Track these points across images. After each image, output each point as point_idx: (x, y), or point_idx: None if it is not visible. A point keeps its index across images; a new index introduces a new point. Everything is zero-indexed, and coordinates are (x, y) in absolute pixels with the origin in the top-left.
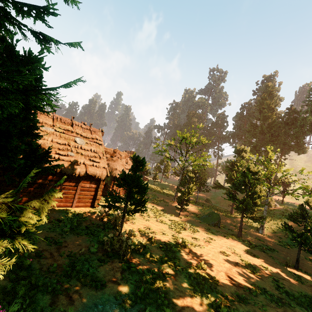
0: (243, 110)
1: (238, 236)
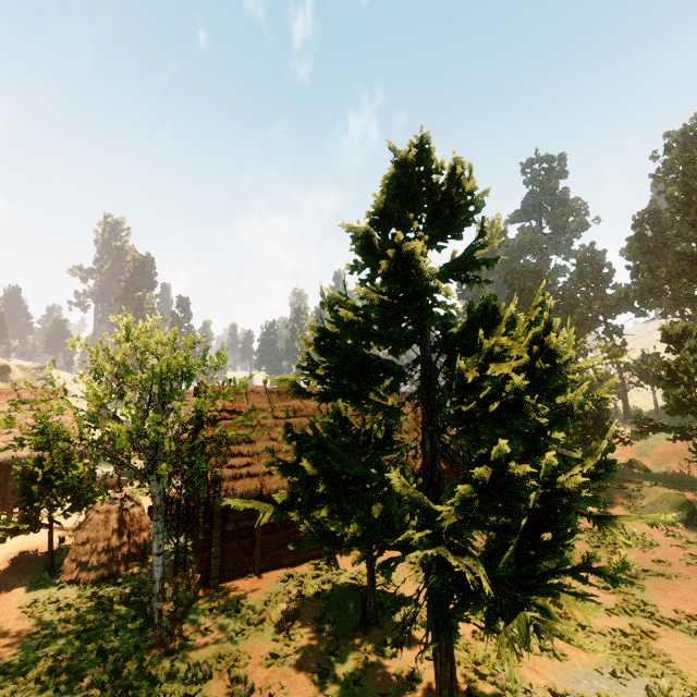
0: (642, 228)
1: None
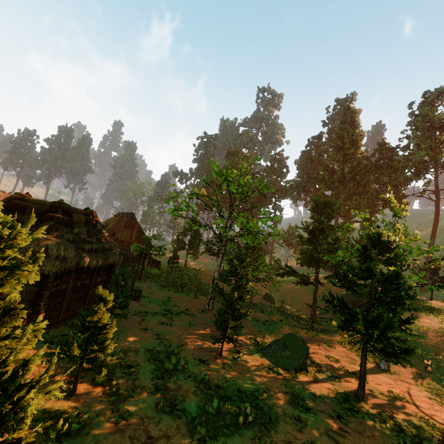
0: (311, 148)
1: (358, 398)
